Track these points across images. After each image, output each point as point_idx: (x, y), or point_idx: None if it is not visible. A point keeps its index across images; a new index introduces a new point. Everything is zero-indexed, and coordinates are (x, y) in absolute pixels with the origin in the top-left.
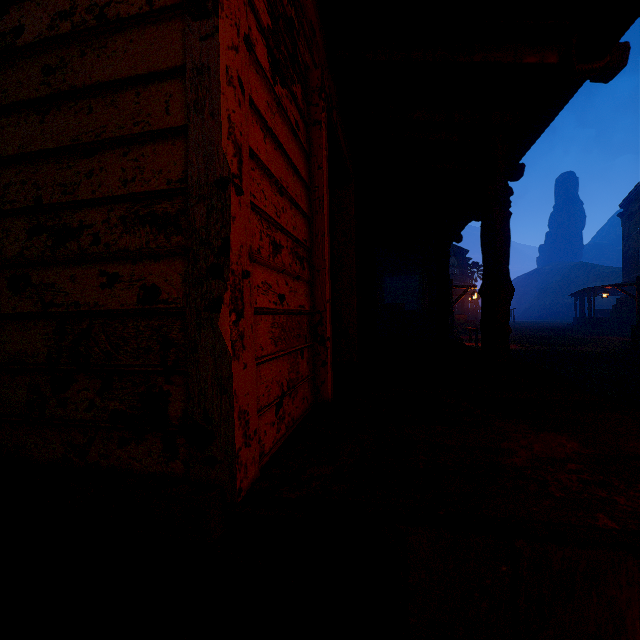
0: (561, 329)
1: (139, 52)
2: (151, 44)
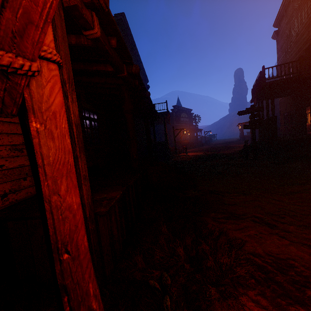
0: (231, 142)
1: None
2: None
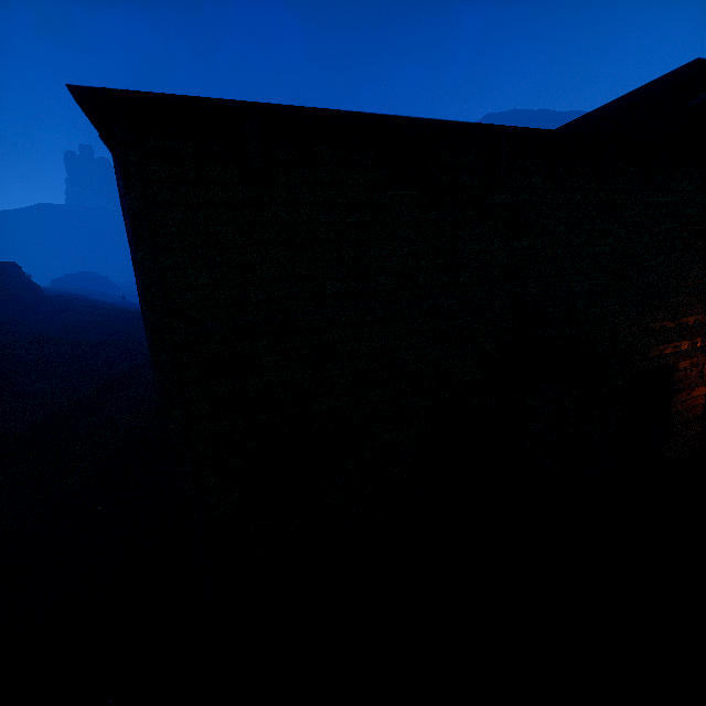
0: None
1: (699, 391)
2: (701, 390)
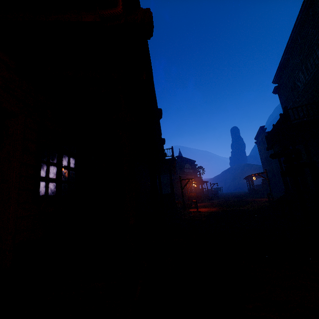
0: (242, 196)
1: None
2: None
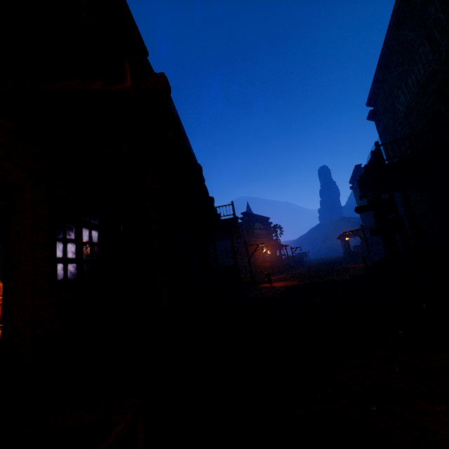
0: (334, 262)
1: None
2: None
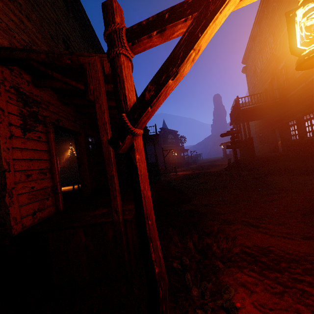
0: (216, 160)
1: None
2: None
